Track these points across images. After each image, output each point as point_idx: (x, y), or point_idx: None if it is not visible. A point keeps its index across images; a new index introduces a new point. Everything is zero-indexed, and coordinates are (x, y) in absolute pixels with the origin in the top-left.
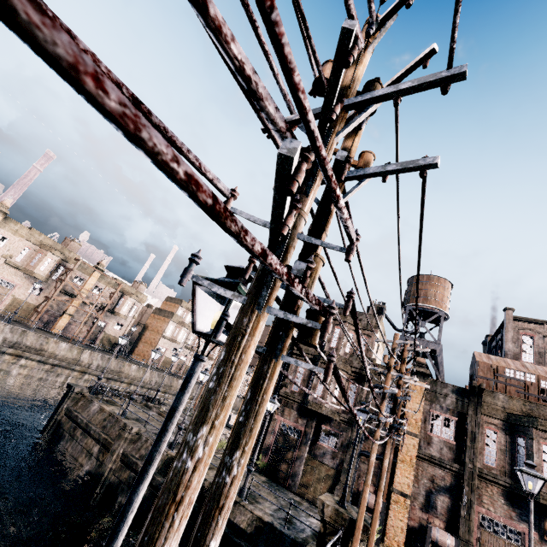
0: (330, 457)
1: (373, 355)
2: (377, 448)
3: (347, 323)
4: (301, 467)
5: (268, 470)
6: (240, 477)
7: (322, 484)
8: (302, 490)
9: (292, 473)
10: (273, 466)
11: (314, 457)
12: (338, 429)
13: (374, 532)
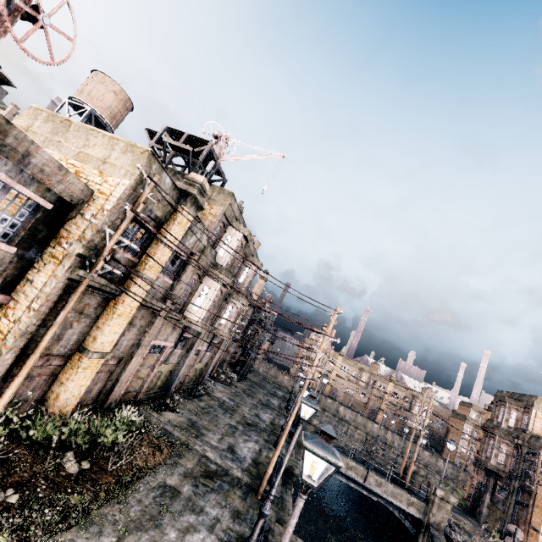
0: (501, 504)
1: (537, 430)
2: (412, 435)
3: (506, 402)
4: (483, 507)
5: (471, 511)
6: (316, 388)
7: (497, 522)
8: (486, 525)
9: (479, 511)
10: (473, 508)
11: (493, 504)
12: (506, 484)
13: (411, 465)
